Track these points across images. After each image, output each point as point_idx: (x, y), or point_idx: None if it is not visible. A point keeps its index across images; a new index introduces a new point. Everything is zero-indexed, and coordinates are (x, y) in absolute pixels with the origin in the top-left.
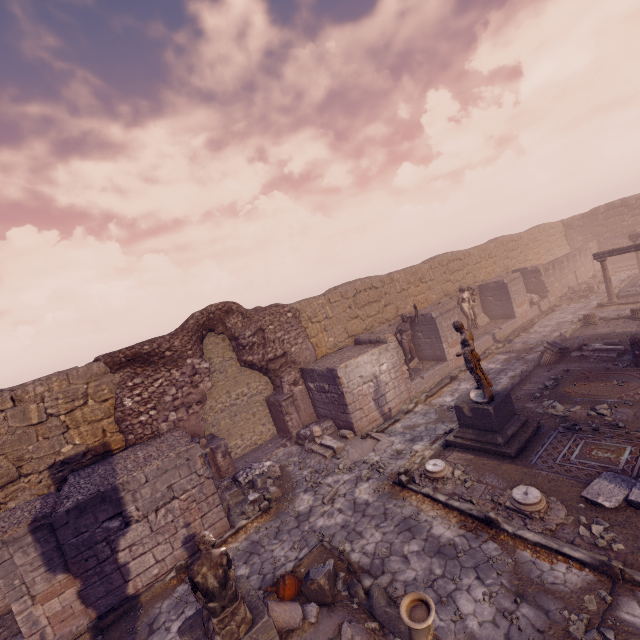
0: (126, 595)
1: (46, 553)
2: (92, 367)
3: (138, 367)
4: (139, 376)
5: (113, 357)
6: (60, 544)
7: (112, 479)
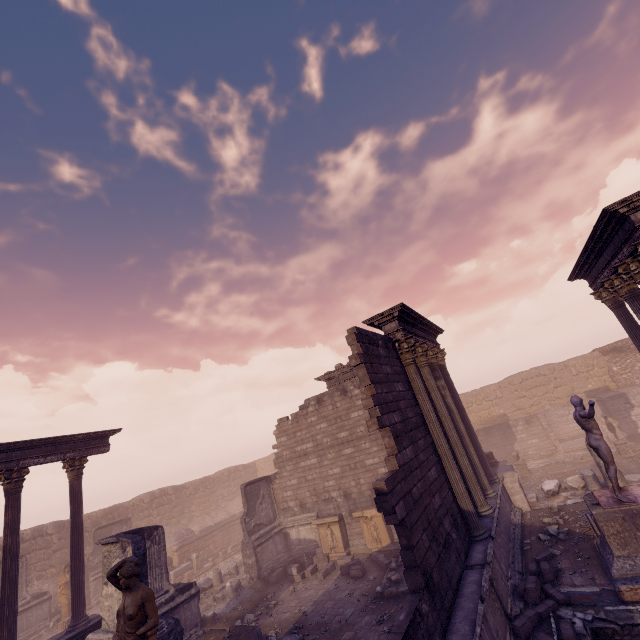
0: (637, 433)
1: (602, 409)
2: (593, 354)
3: (615, 353)
4: (617, 357)
5: (603, 349)
6: (607, 407)
7: (620, 392)
